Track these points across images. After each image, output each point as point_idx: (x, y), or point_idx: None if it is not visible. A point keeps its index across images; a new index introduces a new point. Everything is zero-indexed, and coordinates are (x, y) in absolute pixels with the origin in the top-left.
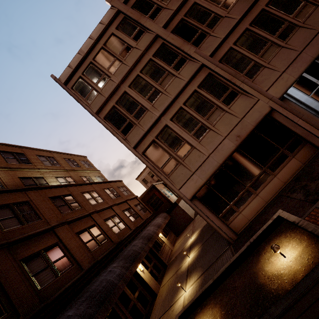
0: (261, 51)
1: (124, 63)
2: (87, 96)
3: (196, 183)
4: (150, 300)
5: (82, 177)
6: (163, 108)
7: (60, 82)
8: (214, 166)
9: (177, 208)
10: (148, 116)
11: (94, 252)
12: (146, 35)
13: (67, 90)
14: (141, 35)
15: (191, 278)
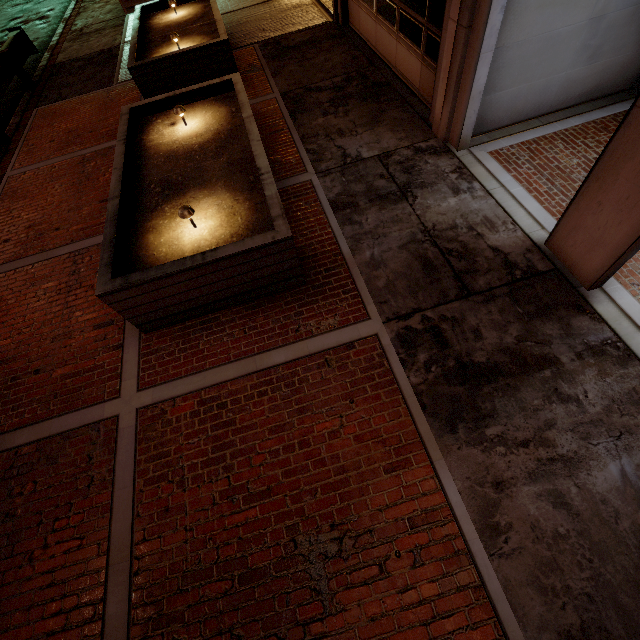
0: None
1: None
2: None
3: None
4: None
5: None
6: None
7: None
8: None
9: None
10: None
11: None
12: None
13: None
14: None
15: None
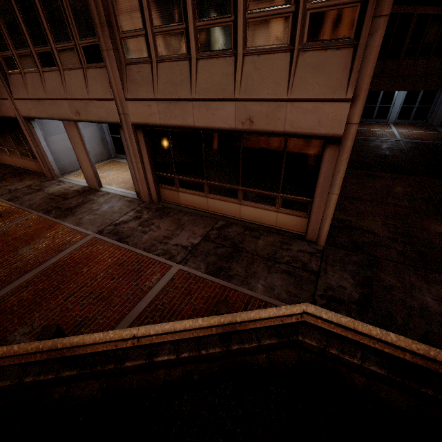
0: (20, 49)
1: None
2: None
3: None
4: None
5: None
6: None
7: None
8: None
9: None
10: None
11: None
12: None
13: None
14: None
15: None
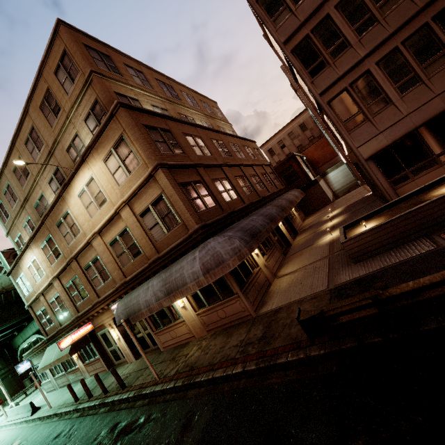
0: None
1: None
2: (275, 16)
3: (379, 144)
4: (285, 247)
5: (219, 128)
6: (373, 46)
7: None
8: (407, 128)
9: (316, 186)
10: (349, 55)
11: (248, 196)
12: None
13: (252, 5)
14: None
15: (337, 229)
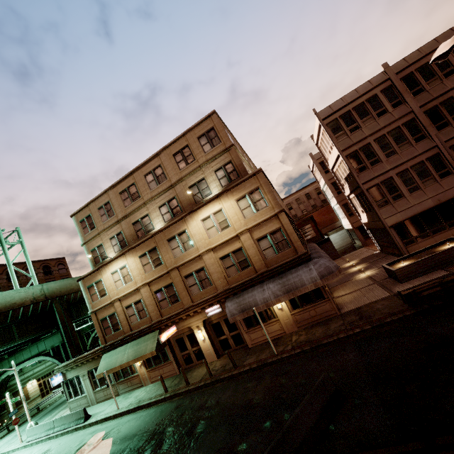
0: None
1: (377, 122)
2: (337, 135)
3: (397, 219)
4: None
5: None
6: (395, 165)
7: (320, 117)
8: (414, 212)
9: (328, 243)
10: (381, 166)
11: None
12: (403, 107)
13: (323, 126)
14: (399, 105)
15: (367, 271)
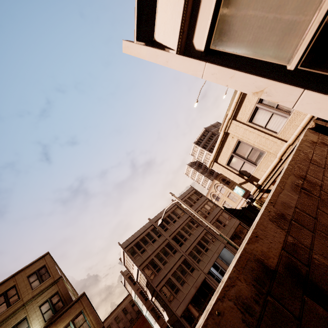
0: (200, 254)
1: (153, 246)
2: (135, 256)
3: (182, 308)
4: None
5: None
6: (169, 269)
7: (123, 247)
8: (188, 299)
9: None
10: (162, 272)
11: None
12: (162, 237)
13: (126, 252)
14: (160, 236)
15: None
